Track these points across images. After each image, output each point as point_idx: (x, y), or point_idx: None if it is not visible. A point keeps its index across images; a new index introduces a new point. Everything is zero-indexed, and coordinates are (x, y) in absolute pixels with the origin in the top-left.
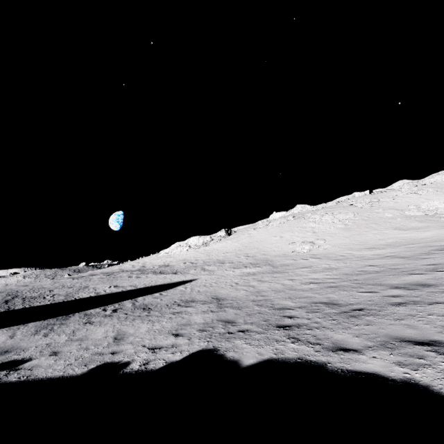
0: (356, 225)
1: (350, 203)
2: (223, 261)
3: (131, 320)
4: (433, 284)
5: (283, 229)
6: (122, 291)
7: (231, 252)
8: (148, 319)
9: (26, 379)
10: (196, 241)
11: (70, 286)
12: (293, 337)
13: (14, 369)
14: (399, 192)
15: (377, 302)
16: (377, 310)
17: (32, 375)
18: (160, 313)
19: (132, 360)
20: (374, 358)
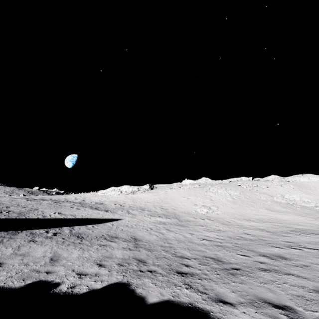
0: (241, 201)
1: (238, 184)
2: (144, 209)
3: (66, 245)
4: (289, 258)
5: (190, 193)
6: (64, 218)
7: (150, 202)
8: (80, 246)
9: None
10: (127, 189)
11: (24, 206)
12: (187, 284)
13: None
14: (272, 183)
15: (249, 265)
16: (249, 272)
17: None
18: (90, 243)
19: (62, 281)
20: (244, 313)
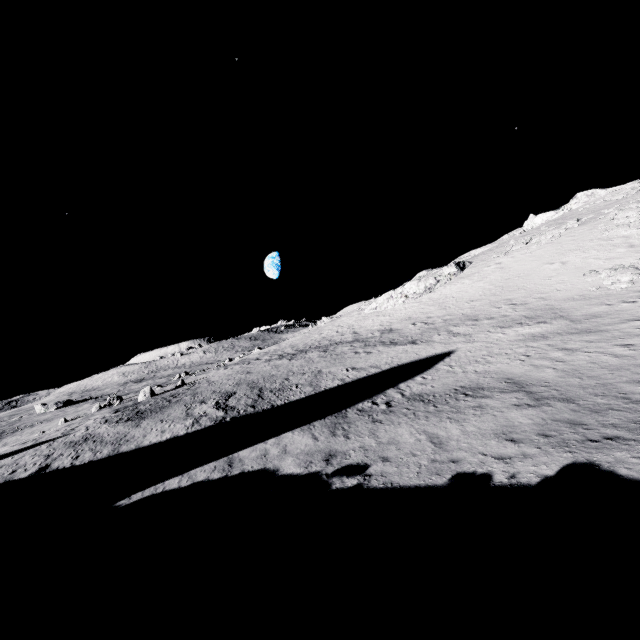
0: None
1: None
2: (475, 317)
3: (425, 418)
4: None
5: (563, 249)
6: (368, 375)
7: (479, 299)
8: (445, 416)
9: (394, 486)
10: (415, 287)
11: (301, 372)
12: None
13: (365, 475)
14: None
15: None
16: None
17: (393, 482)
18: (452, 407)
19: (488, 471)
20: None
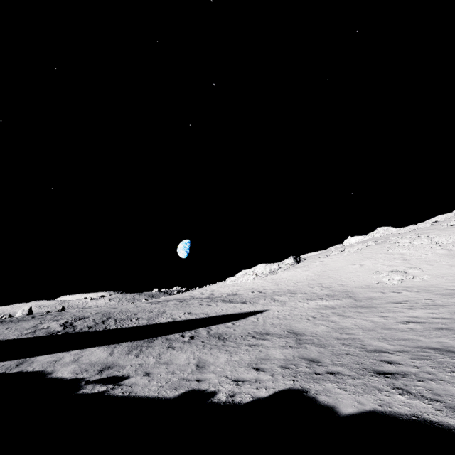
0: None
1: (452, 223)
2: (294, 292)
3: (209, 349)
4: None
5: (363, 256)
6: (196, 318)
7: (302, 281)
8: (225, 349)
9: (129, 395)
10: (263, 269)
11: (150, 311)
12: (399, 388)
13: (118, 384)
14: None
15: None
16: None
17: (132, 392)
18: (236, 343)
19: (217, 390)
20: None
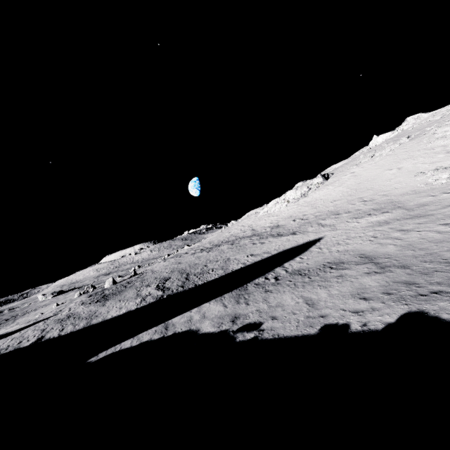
0: None
1: None
2: (337, 212)
3: (302, 287)
4: None
5: (398, 158)
6: (262, 259)
7: (339, 199)
8: (317, 284)
9: (279, 337)
10: (294, 194)
11: (215, 260)
12: None
13: (260, 330)
14: None
15: None
16: None
17: (279, 334)
18: (321, 277)
19: (347, 322)
20: None
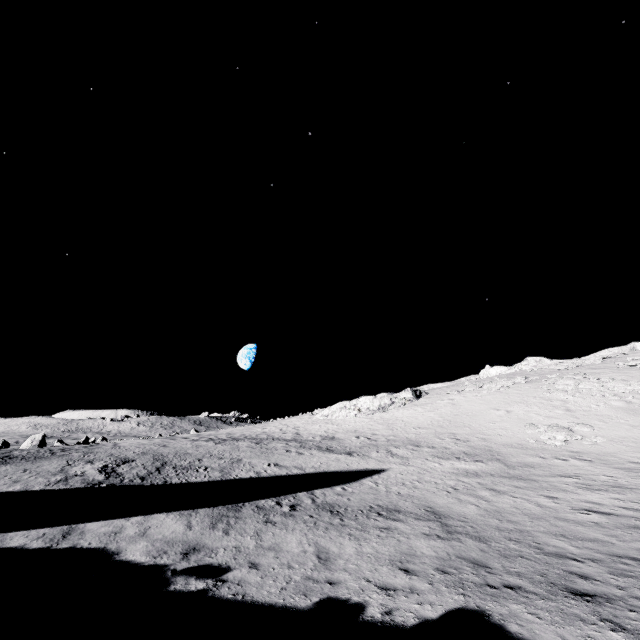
0: None
1: (630, 363)
2: (418, 443)
3: (324, 529)
4: None
5: (509, 399)
6: (288, 474)
7: (426, 427)
8: (347, 532)
9: (244, 600)
10: (369, 402)
11: (219, 456)
12: (608, 619)
13: (220, 579)
14: None
15: None
16: None
17: (247, 595)
18: (359, 524)
19: (364, 601)
20: None
